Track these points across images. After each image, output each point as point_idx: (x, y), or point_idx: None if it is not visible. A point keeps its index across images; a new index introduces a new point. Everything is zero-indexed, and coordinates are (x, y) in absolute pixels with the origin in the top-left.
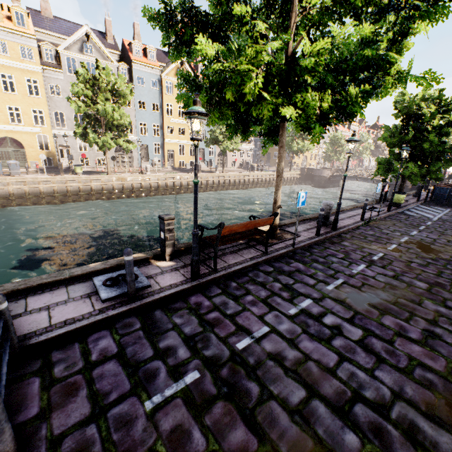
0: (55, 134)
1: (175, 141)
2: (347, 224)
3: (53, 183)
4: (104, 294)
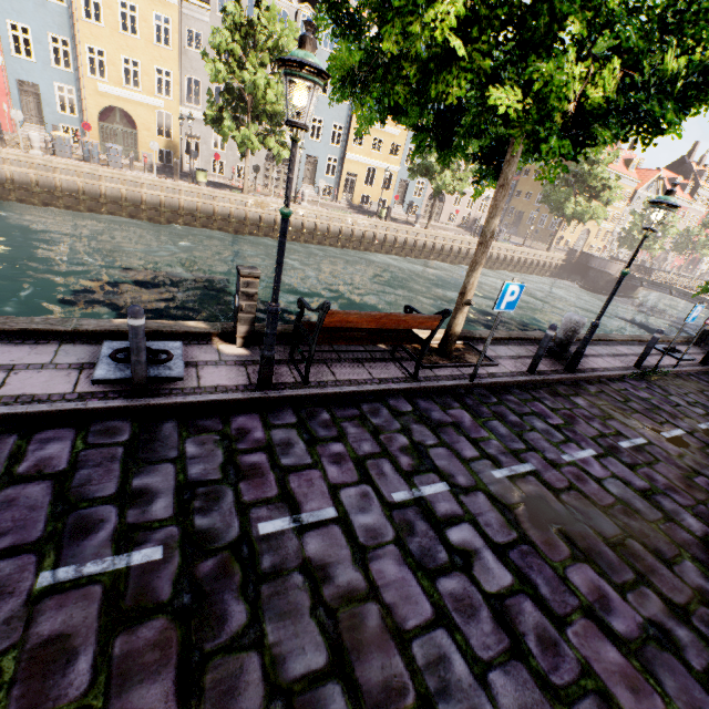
0: (182, 114)
1: (363, 159)
2: (602, 368)
3: (161, 191)
4: (102, 372)
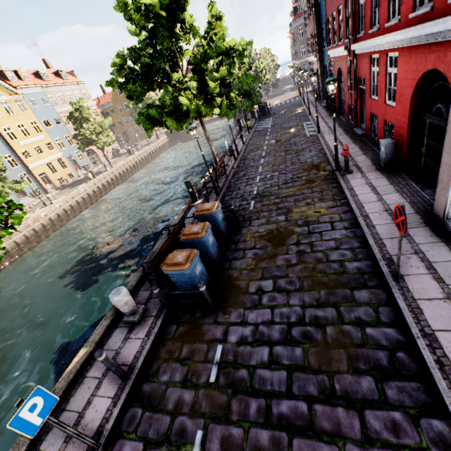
0: None
1: (40, 163)
2: (241, 150)
3: None
4: None
